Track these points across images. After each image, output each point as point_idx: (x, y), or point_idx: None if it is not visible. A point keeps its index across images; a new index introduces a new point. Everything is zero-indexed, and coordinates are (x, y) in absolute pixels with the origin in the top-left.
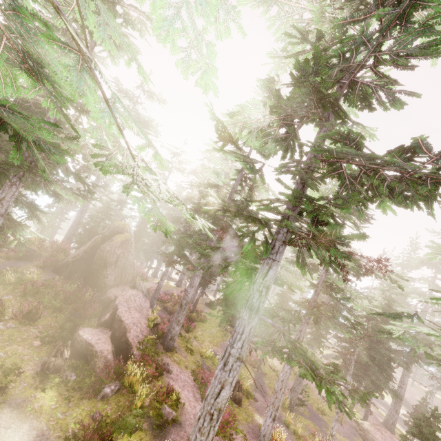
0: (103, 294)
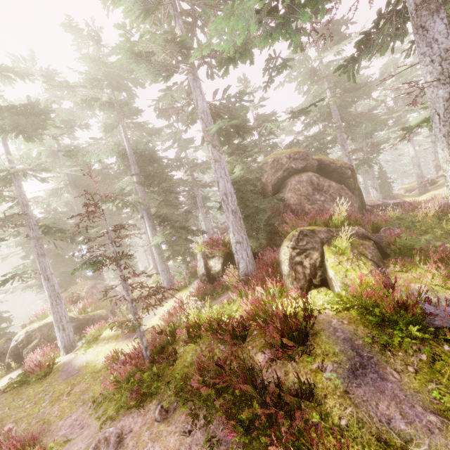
0: (369, 211)
